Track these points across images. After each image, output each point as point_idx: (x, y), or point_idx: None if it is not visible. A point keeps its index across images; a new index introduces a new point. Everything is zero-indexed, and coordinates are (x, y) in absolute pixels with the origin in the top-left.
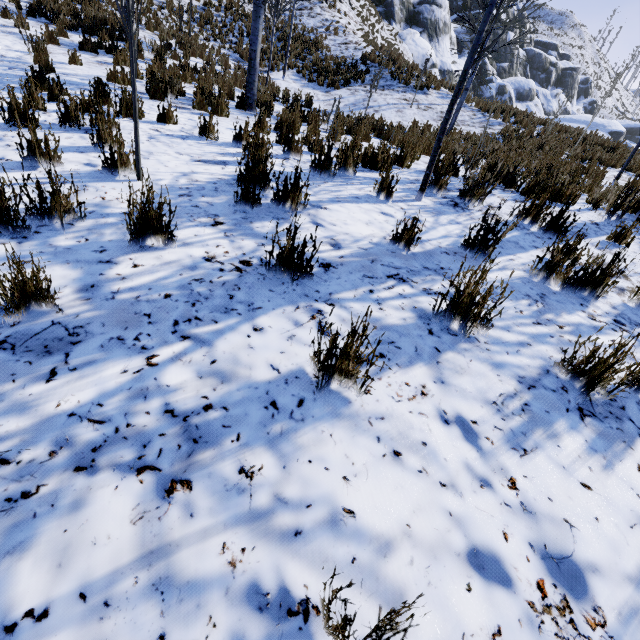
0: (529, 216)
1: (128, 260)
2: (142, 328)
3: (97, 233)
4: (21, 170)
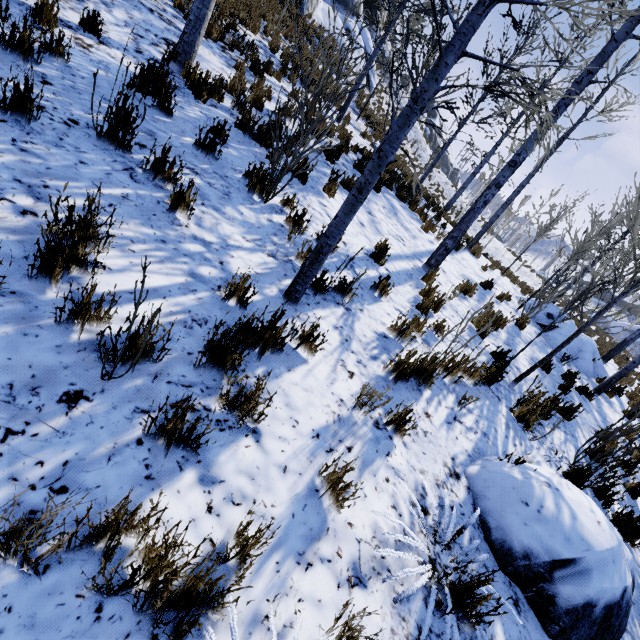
0: None
1: None
2: None
3: None
4: None
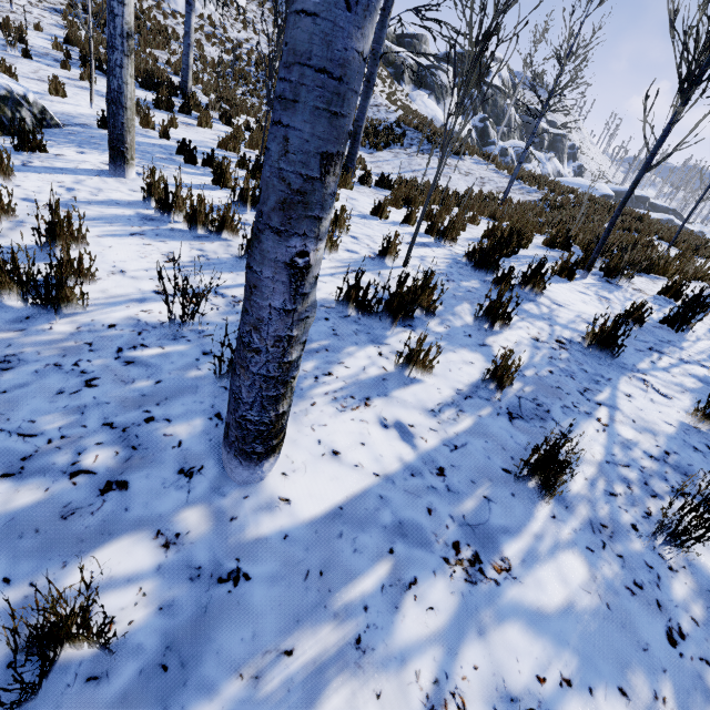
0: (670, 292)
1: (493, 343)
2: (568, 398)
3: (446, 319)
4: None
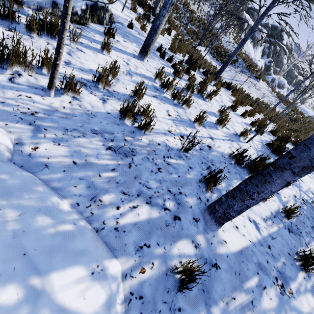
0: None
1: (281, 193)
2: (307, 228)
3: None
4: (216, 129)
